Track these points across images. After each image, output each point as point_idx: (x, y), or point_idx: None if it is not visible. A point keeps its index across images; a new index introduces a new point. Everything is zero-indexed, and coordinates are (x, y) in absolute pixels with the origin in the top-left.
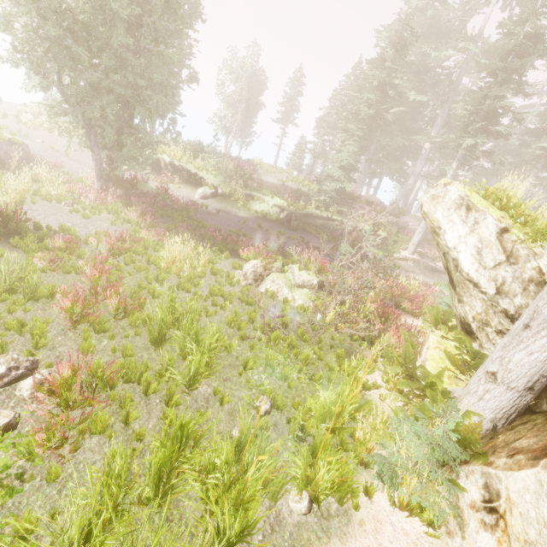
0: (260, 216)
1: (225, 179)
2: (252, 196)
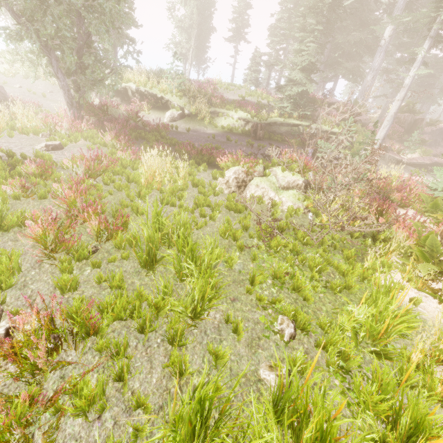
0: (226, 131)
1: (189, 100)
2: (217, 112)
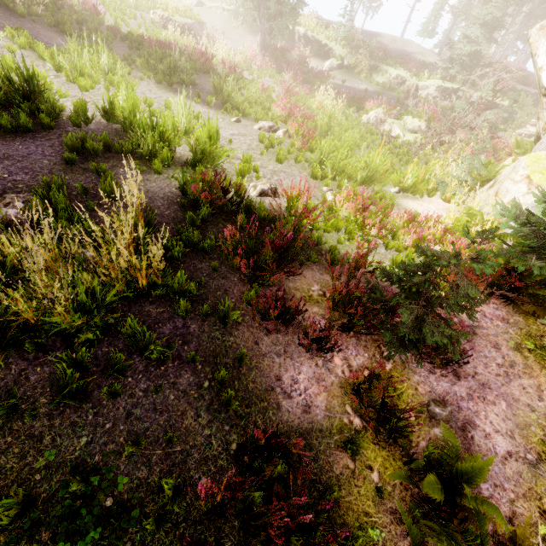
0: (380, 88)
1: (351, 50)
2: (376, 67)
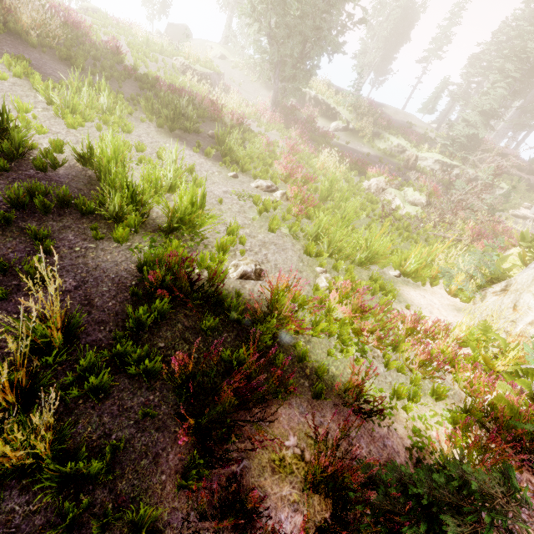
0: (381, 153)
1: (357, 116)
2: (378, 134)
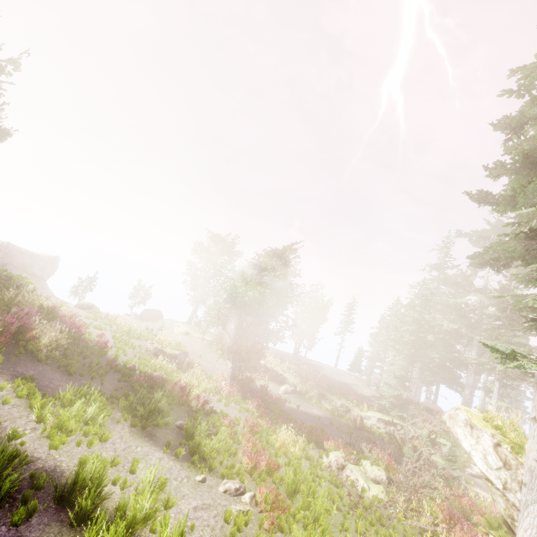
0: (330, 413)
1: (301, 379)
2: (323, 394)
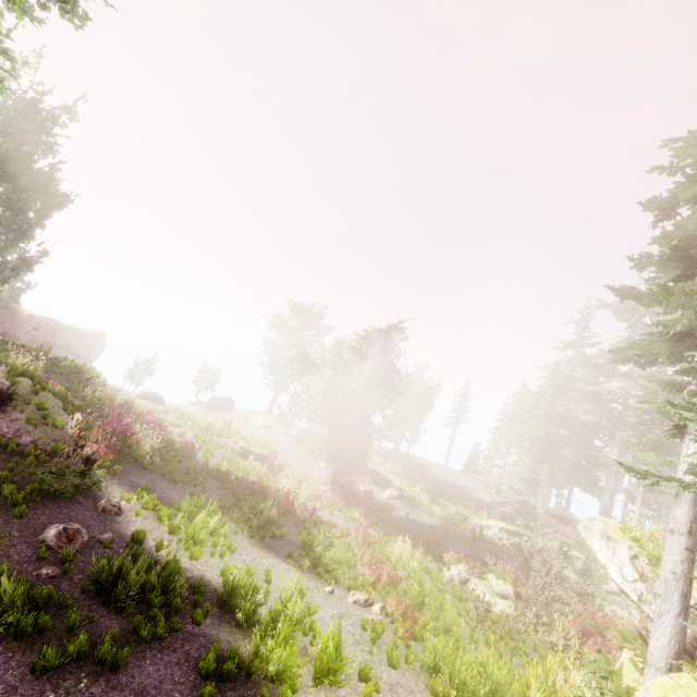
0: (444, 522)
1: (409, 482)
2: (434, 500)
